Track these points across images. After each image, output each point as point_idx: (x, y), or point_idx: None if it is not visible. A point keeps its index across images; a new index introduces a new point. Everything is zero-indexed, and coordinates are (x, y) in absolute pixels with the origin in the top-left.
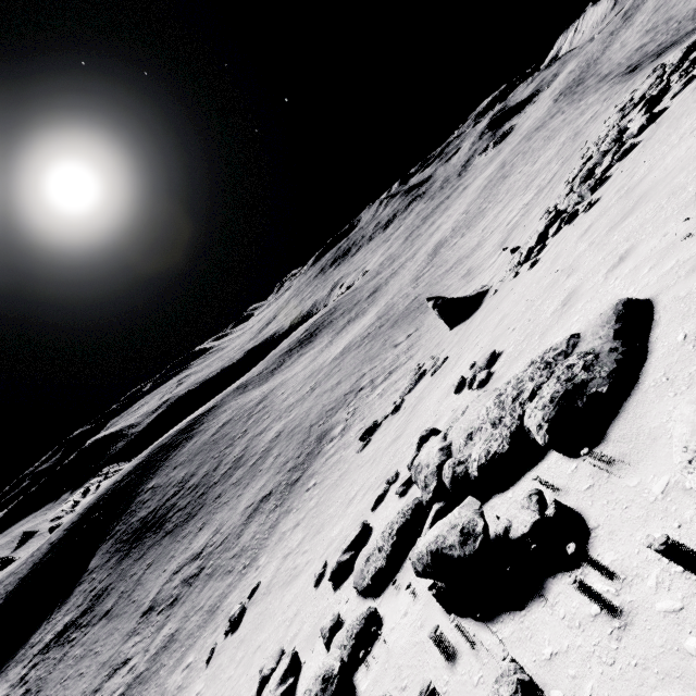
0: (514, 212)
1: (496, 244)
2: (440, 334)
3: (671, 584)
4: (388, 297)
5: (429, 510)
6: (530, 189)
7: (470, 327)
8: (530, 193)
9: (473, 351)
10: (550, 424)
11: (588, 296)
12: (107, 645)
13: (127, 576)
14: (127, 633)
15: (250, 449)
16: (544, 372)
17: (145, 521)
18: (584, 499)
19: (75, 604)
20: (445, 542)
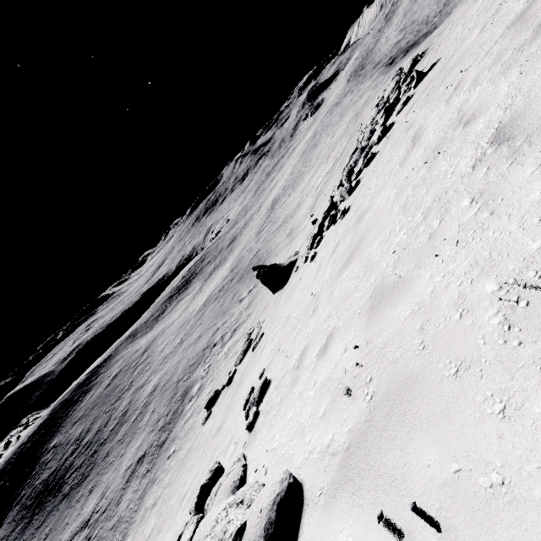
0: (321, 179)
1: (309, 207)
2: (268, 296)
3: None
4: (241, 248)
5: None
6: (330, 159)
7: (279, 304)
8: (330, 162)
9: (270, 347)
10: None
11: (303, 382)
12: None
13: None
14: None
15: (133, 403)
16: None
17: (46, 483)
18: None
19: None
20: None
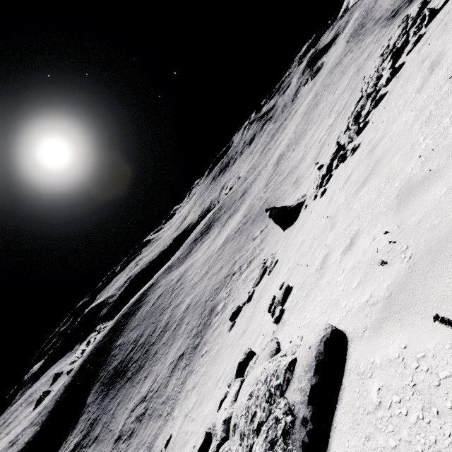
0: (323, 132)
1: (312, 157)
2: (278, 233)
3: None
4: (251, 198)
5: None
6: (332, 114)
7: (290, 236)
8: (332, 116)
9: (286, 267)
10: None
11: (330, 274)
12: None
13: (107, 411)
14: None
15: (172, 317)
16: (266, 406)
17: (116, 369)
18: None
19: (80, 429)
20: None
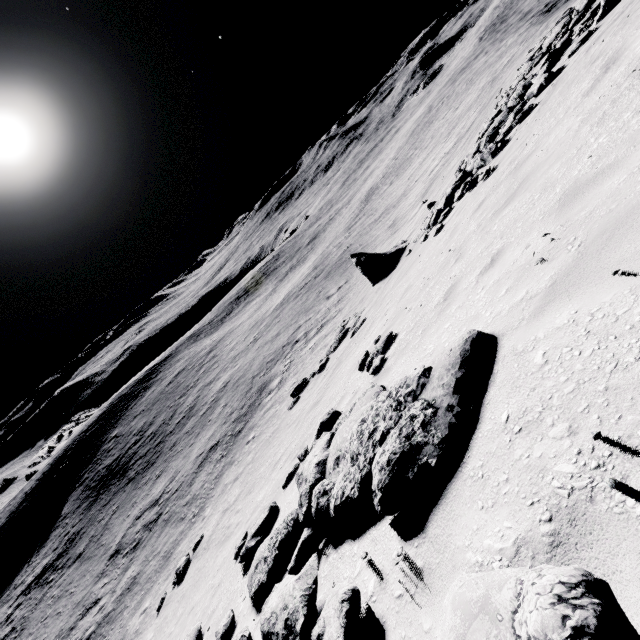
0: (436, 161)
1: (419, 194)
2: (365, 289)
3: None
4: (325, 245)
5: (304, 528)
6: (451, 137)
7: (386, 289)
8: (451, 141)
9: (382, 321)
10: (383, 495)
11: (461, 299)
12: (80, 586)
13: (96, 521)
14: (97, 575)
15: (201, 399)
16: (394, 414)
17: (110, 469)
18: (392, 613)
19: (52, 547)
20: (275, 625)
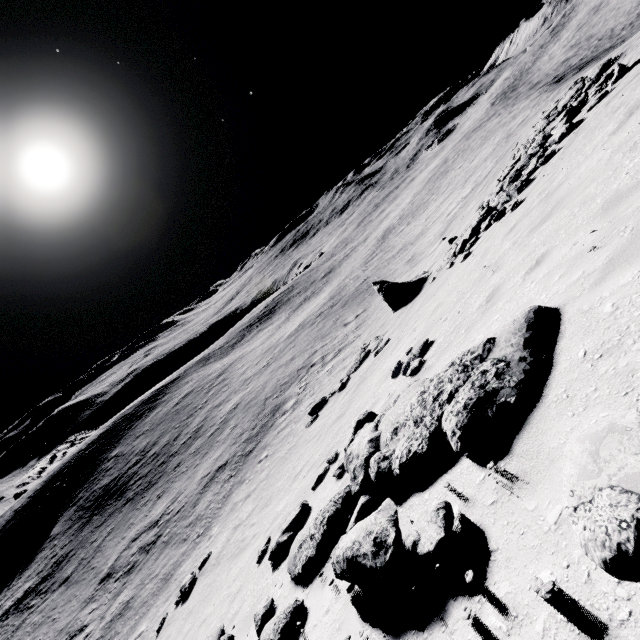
0: (454, 204)
1: (437, 233)
2: (385, 316)
3: (556, 634)
4: (341, 278)
5: (357, 501)
6: (468, 184)
7: (410, 312)
8: (468, 187)
9: (411, 336)
10: (463, 432)
11: (508, 296)
12: (64, 612)
13: (88, 543)
14: (85, 600)
15: (209, 420)
16: (461, 375)
17: (107, 489)
18: (488, 515)
19: (36, 570)
20: (360, 549)
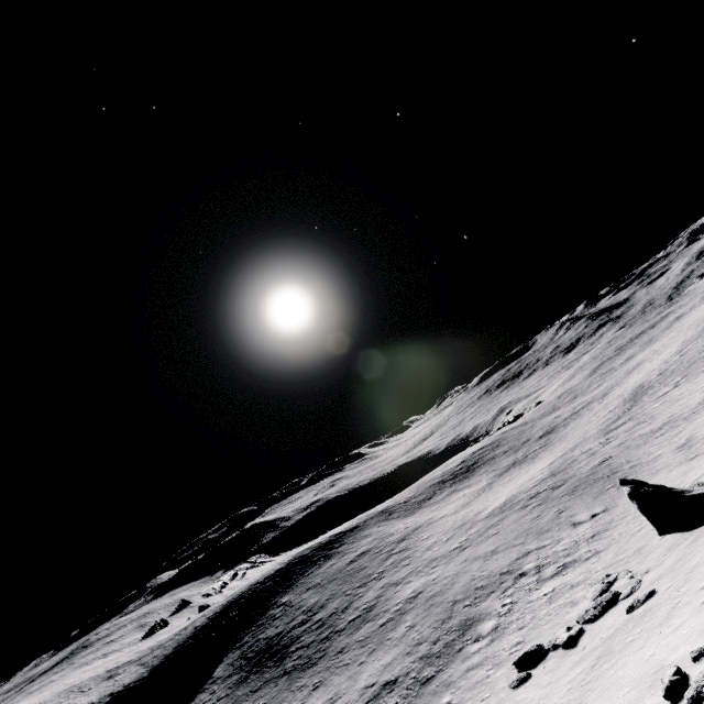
0: None
1: None
2: (643, 534)
3: None
4: (567, 445)
5: None
6: None
7: (692, 554)
8: None
9: (698, 617)
10: None
11: None
12: None
13: None
14: None
15: (383, 601)
16: None
17: (270, 643)
18: None
19: None
20: None
